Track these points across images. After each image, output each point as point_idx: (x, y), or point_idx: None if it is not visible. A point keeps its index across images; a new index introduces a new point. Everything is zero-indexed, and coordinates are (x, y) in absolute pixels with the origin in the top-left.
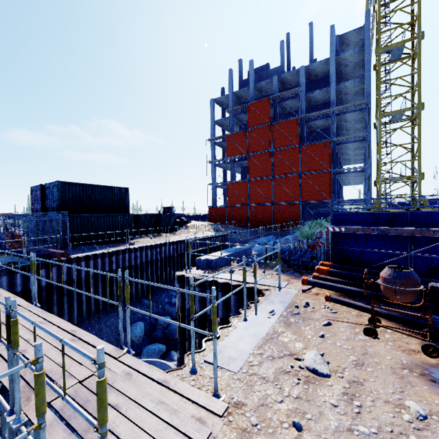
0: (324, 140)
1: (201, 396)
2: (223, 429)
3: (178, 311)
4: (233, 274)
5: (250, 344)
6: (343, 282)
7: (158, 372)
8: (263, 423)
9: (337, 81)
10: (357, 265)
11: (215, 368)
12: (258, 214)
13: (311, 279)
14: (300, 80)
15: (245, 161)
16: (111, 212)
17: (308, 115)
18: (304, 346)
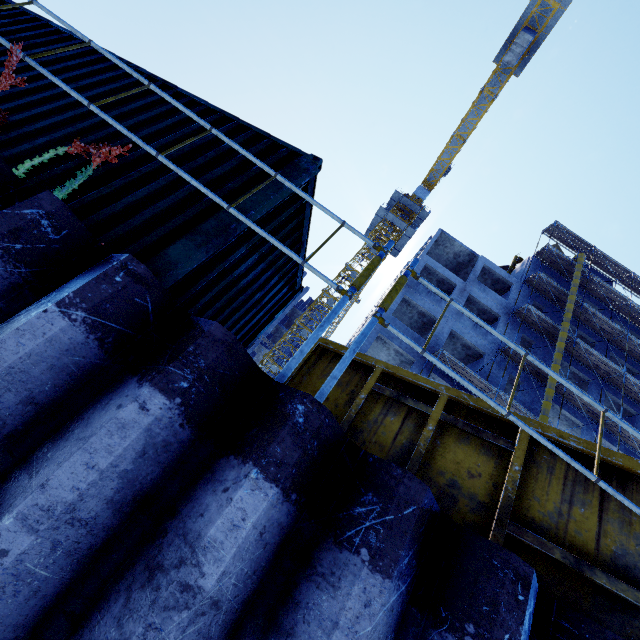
0: None
1: None
2: None
3: None
4: None
5: None
6: None
7: None
8: None
9: (284, 323)
10: None
11: None
12: None
13: None
14: None
15: None
16: None
17: None
18: None
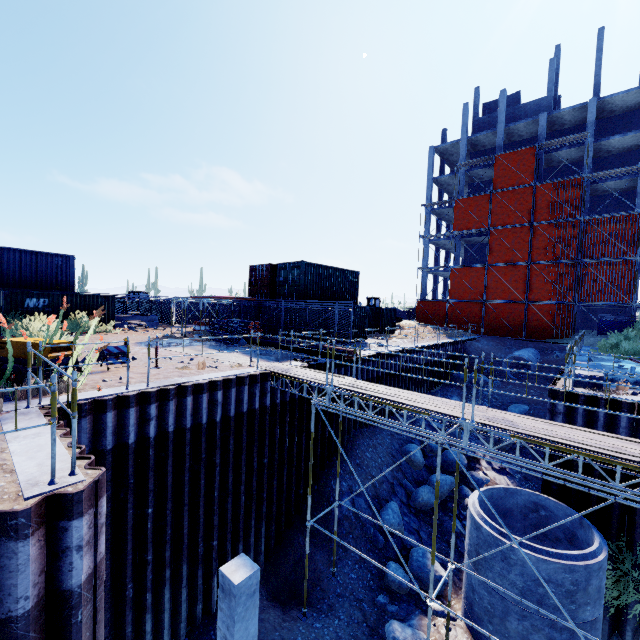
0: (628, 213)
1: None
2: None
3: None
4: None
5: None
6: None
7: None
8: None
9: None
10: None
11: None
12: (500, 315)
13: None
14: (587, 120)
15: (478, 237)
16: (342, 303)
17: (600, 173)
18: None
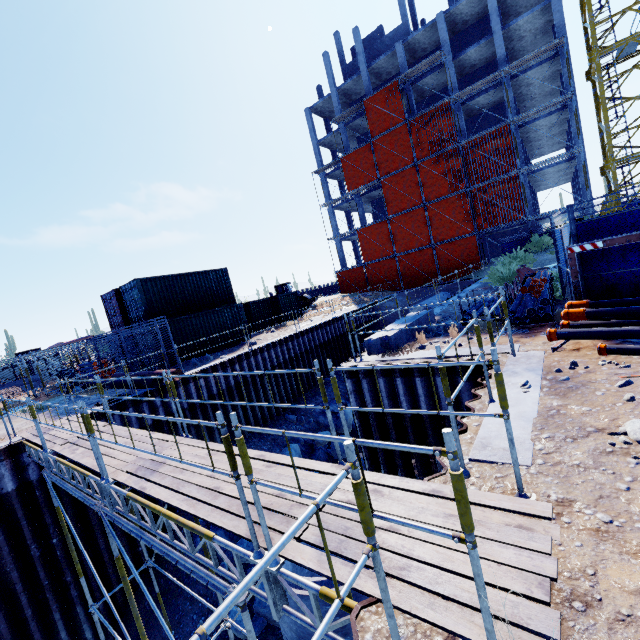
0: (499, 126)
1: (502, 500)
2: (564, 534)
3: (358, 416)
4: (426, 350)
5: (522, 429)
6: (618, 324)
7: (415, 482)
8: (619, 518)
9: (501, 21)
10: (631, 294)
11: (515, 459)
12: (414, 265)
13: (563, 330)
14: (440, 38)
15: (376, 191)
16: (212, 308)
17: (464, 92)
18: (612, 417)
